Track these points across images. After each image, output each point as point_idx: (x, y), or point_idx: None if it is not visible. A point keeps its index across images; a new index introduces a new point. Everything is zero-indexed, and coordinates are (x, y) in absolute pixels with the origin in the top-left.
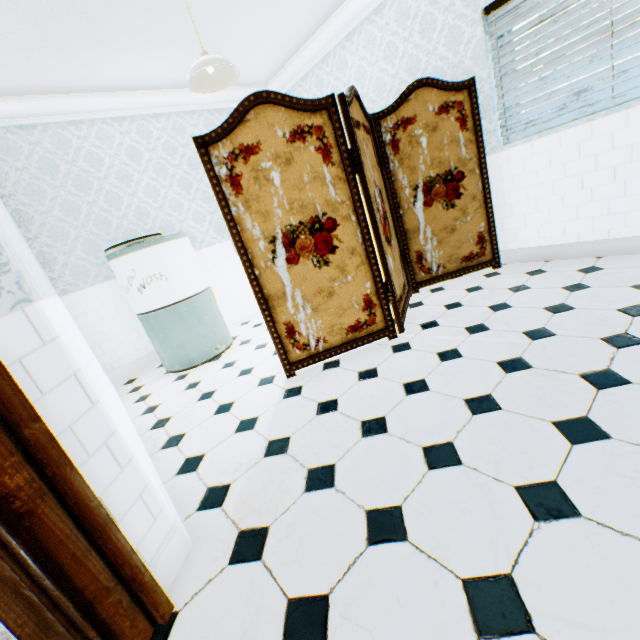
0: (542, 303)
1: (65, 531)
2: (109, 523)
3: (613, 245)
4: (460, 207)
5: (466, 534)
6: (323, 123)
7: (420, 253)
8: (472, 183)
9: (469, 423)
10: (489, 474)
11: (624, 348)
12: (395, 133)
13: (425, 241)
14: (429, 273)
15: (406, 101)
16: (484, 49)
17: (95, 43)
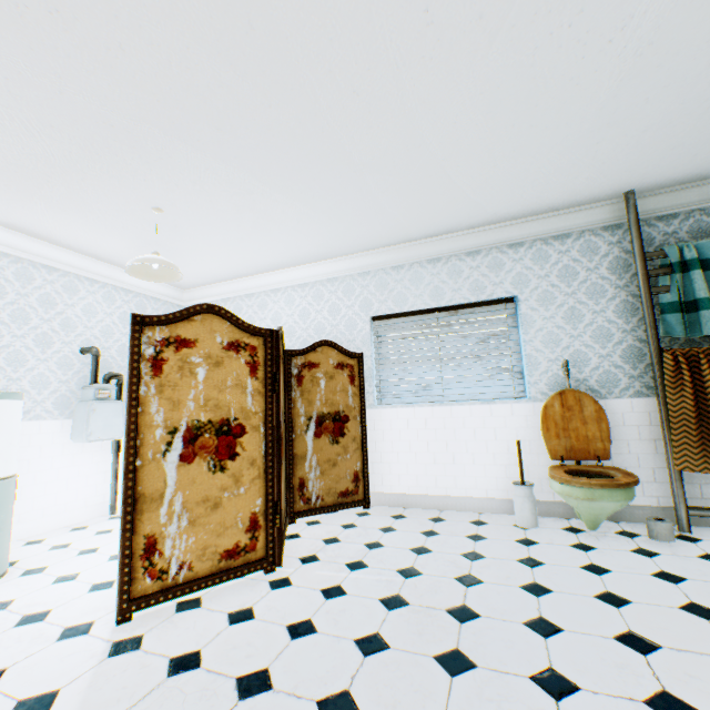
0: (408, 544)
1: None
2: None
3: (450, 501)
4: (343, 444)
5: None
6: (259, 345)
7: (304, 480)
8: (355, 426)
9: (363, 665)
10: None
11: (471, 586)
12: (302, 369)
13: (310, 468)
14: (309, 502)
15: (315, 350)
16: (370, 338)
17: (38, 195)
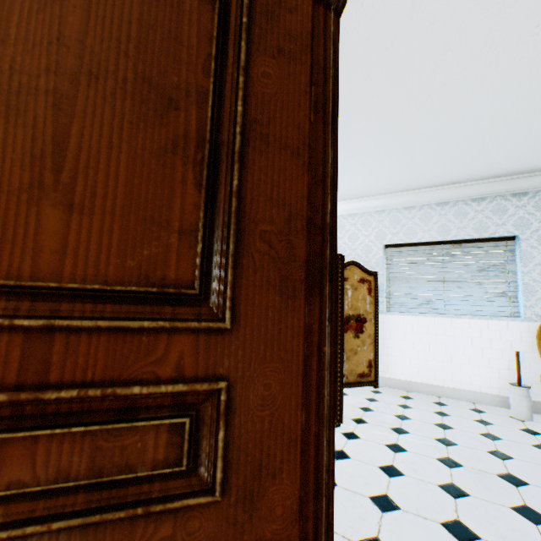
0: (430, 420)
1: None
2: None
3: (446, 390)
4: (362, 339)
5: None
6: None
7: None
8: (370, 326)
9: (457, 504)
10: None
11: (505, 459)
12: None
13: None
14: None
15: (345, 268)
16: (382, 261)
17: None
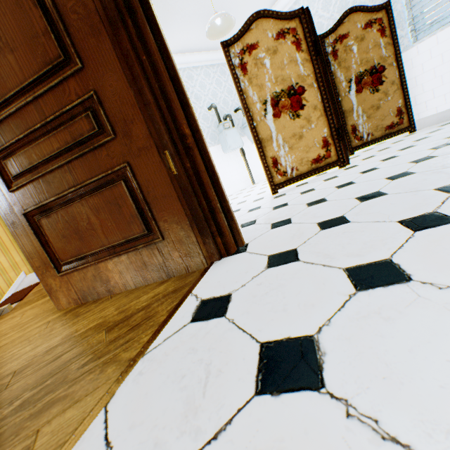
0: None
1: (203, 169)
2: (218, 177)
3: None
4: (382, 91)
5: (429, 182)
6: (296, 26)
7: (354, 126)
8: (391, 73)
9: (415, 165)
10: (438, 169)
11: None
12: (334, 46)
13: (357, 117)
14: (361, 140)
15: (341, 24)
16: None
17: None
